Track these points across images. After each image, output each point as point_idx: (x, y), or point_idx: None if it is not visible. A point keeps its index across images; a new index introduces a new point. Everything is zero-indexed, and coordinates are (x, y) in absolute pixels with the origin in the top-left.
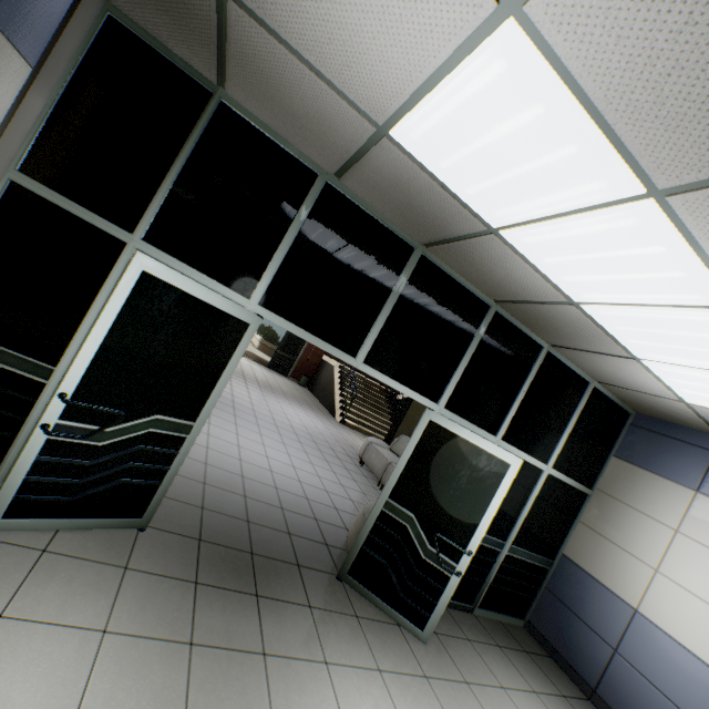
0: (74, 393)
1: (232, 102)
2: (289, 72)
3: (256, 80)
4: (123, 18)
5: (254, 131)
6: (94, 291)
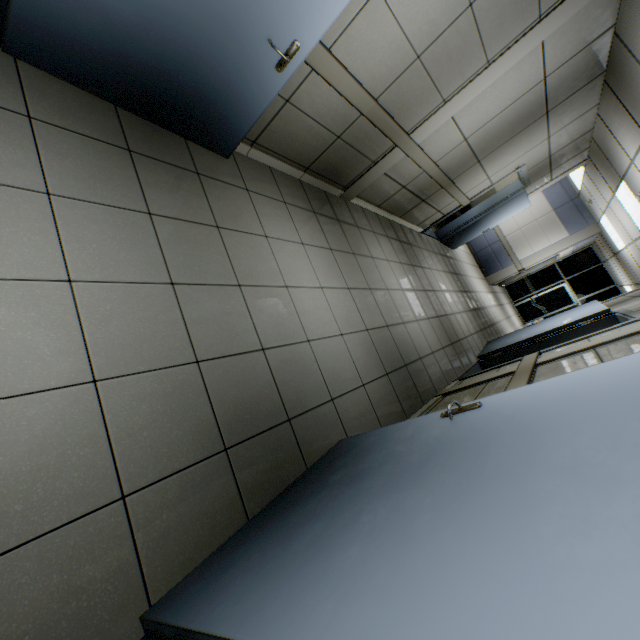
0: (538, 296)
1: (603, 265)
2: (612, 271)
3: (608, 267)
4: (592, 248)
5: (604, 271)
6: (550, 284)
